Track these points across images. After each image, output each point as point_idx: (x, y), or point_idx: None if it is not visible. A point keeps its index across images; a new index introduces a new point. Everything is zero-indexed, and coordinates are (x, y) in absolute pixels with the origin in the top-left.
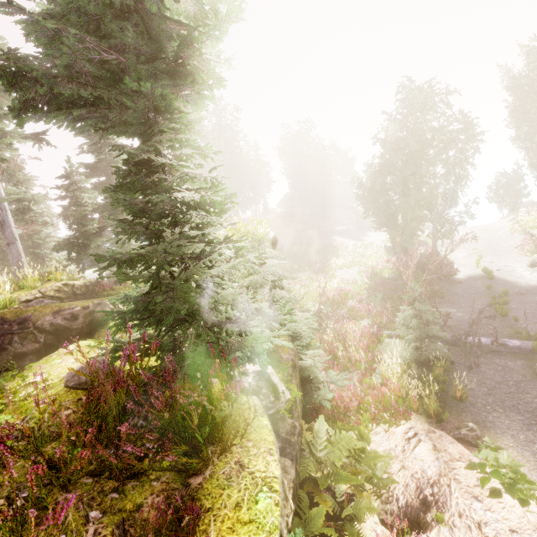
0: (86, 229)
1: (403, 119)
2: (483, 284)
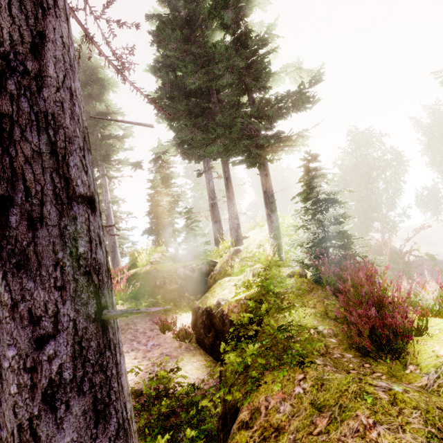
0: (168, 220)
1: (352, 152)
2: (429, 263)
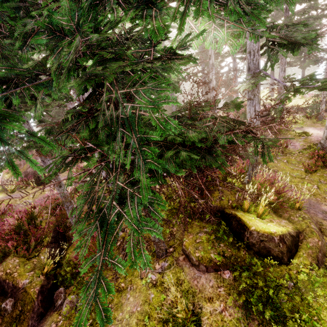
0: None
1: None
2: None
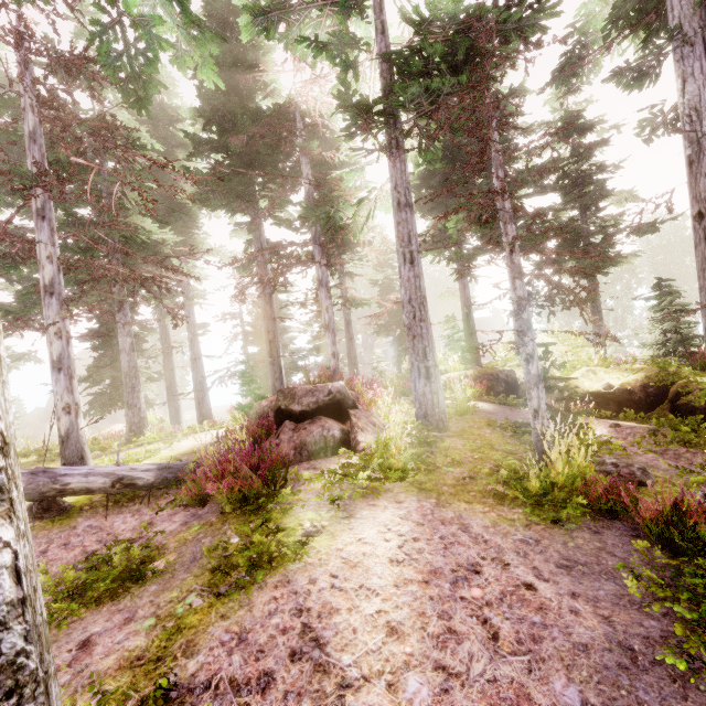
0: None
1: None
2: None
